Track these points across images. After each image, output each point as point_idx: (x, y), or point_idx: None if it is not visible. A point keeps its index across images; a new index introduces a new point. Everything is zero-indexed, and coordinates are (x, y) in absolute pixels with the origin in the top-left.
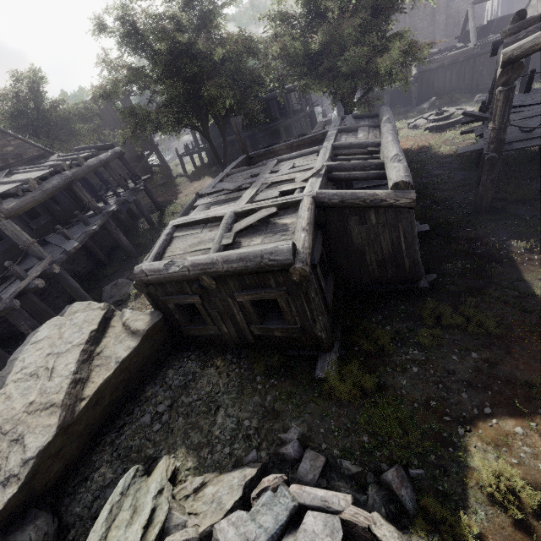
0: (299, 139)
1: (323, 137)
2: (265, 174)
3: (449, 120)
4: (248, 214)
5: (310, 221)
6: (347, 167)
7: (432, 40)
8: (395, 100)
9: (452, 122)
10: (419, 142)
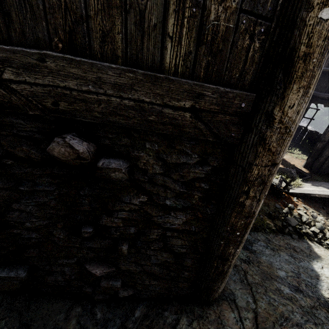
0: None
1: None
2: None
3: None
4: None
5: None
6: None
7: None
8: None
9: None
10: None
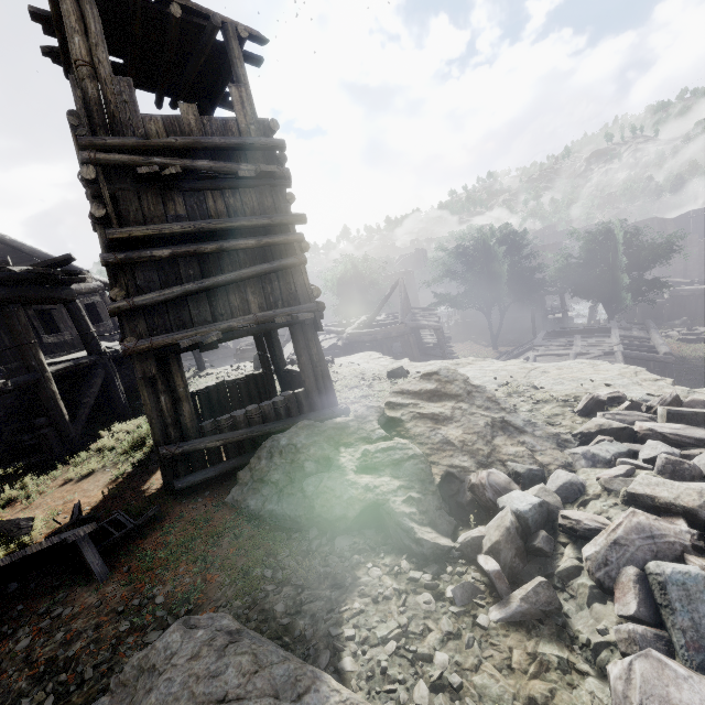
0: (588, 328)
1: (605, 330)
2: (579, 342)
3: (699, 336)
4: (583, 355)
5: (623, 359)
6: (633, 345)
7: (683, 265)
8: (646, 312)
9: (702, 338)
10: (672, 347)
